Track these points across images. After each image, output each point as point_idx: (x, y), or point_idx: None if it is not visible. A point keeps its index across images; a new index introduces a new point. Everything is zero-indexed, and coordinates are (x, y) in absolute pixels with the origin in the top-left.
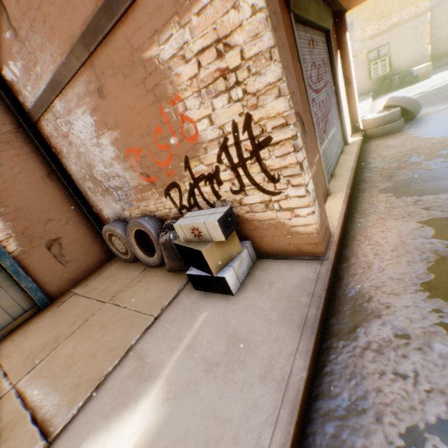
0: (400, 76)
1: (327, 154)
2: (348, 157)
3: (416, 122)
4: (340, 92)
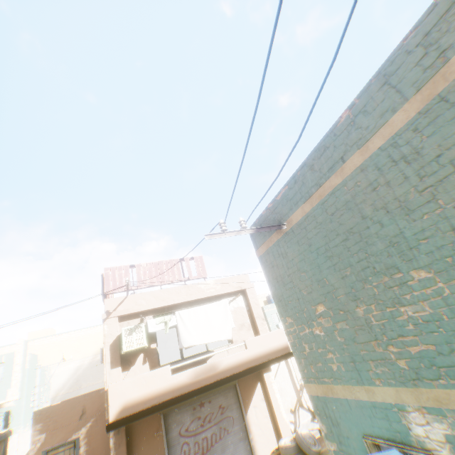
0: None
1: None
2: None
3: None
4: (246, 419)
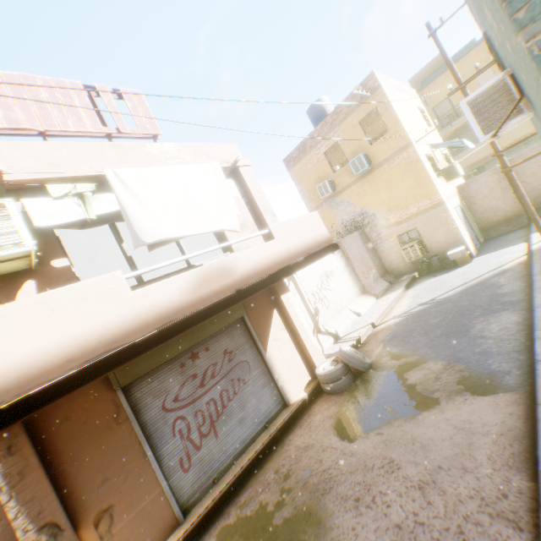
0: (441, 256)
1: (209, 457)
2: (259, 441)
3: (365, 379)
4: (267, 358)
